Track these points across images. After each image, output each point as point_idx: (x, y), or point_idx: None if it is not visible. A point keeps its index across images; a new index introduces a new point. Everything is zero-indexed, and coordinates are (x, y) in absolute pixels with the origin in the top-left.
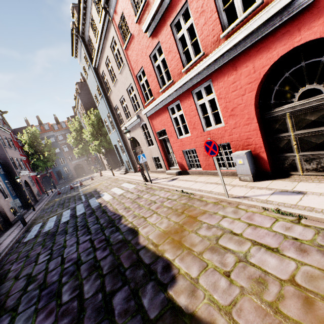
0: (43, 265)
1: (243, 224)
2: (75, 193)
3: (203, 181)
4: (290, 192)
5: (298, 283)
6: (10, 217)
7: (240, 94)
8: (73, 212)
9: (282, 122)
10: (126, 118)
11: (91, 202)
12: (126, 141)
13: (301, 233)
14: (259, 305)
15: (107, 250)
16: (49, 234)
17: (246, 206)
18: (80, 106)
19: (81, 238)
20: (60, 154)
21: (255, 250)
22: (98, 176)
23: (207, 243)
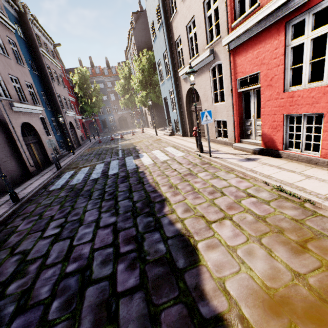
0: (46, 244)
1: None
2: (114, 145)
3: (327, 179)
4: None
5: None
6: (50, 156)
7: None
8: (106, 169)
9: None
10: (189, 57)
11: (127, 162)
12: (180, 93)
13: None
14: None
15: (135, 271)
16: (73, 190)
17: None
18: (132, 46)
19: (104, 216)
20: (107, 102)
21: None
22: (140, 132)
23: None
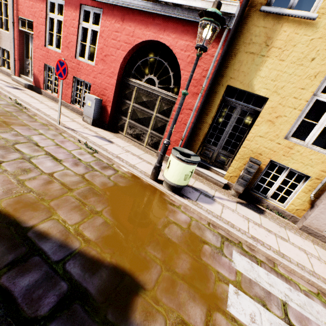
0: None
1: (53, 143)
2: None
3: (50, 106)
4: (106, 140)
5: (54, 175)
6: None
7: (116, 47)
8: None
9: (131, 92)
10: None
11: None
12: None
13: (87, 158)
14: (10, 179)
15: None
16: None
17: (68, 136)
18: None
19: None
20: None
21: (43, 157)
22: None
23: (1, 143)
